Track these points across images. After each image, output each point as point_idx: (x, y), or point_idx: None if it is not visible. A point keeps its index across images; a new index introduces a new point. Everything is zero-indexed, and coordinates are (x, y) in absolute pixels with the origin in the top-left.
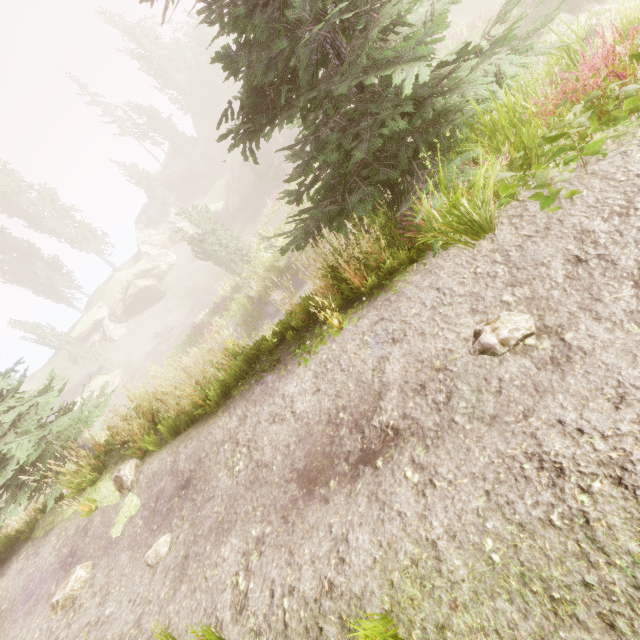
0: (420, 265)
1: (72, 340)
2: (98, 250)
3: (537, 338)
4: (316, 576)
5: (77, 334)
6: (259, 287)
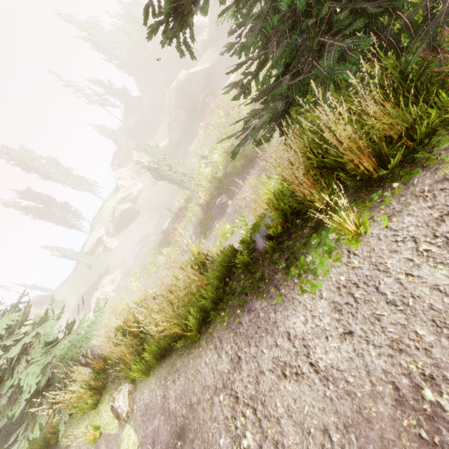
0: None
1: (84, 254)
2: (90, 189)
3: None
4: None
5: (87, 249)
6: (205, 196)
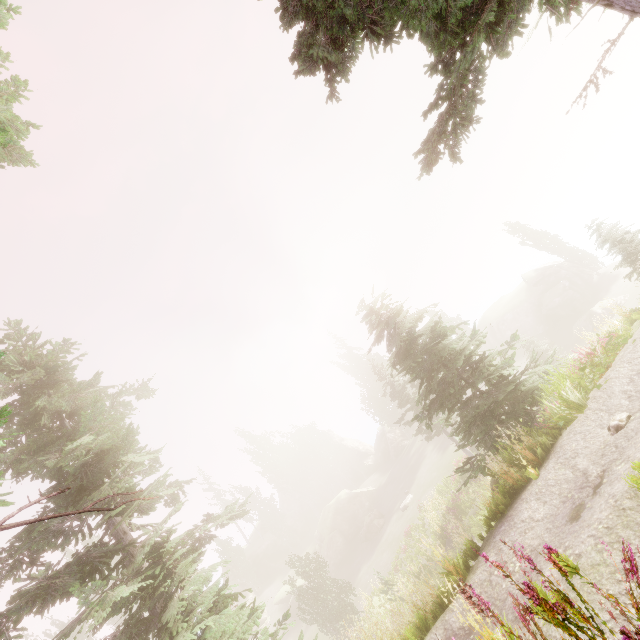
0: (562, 436)
1: None
2: None
3: (633, 415)
4: (606, 509)
5: None
6: None
